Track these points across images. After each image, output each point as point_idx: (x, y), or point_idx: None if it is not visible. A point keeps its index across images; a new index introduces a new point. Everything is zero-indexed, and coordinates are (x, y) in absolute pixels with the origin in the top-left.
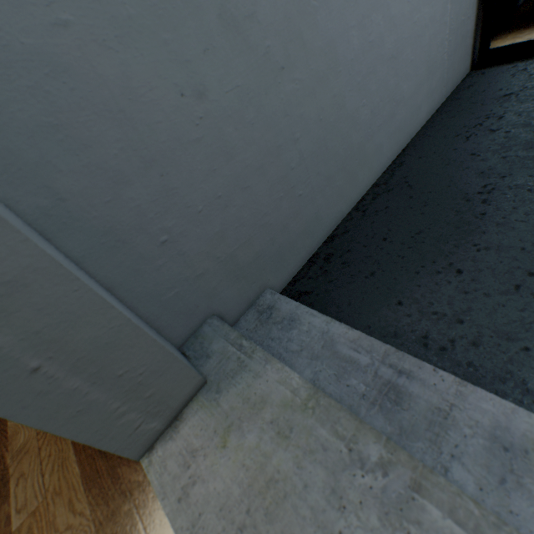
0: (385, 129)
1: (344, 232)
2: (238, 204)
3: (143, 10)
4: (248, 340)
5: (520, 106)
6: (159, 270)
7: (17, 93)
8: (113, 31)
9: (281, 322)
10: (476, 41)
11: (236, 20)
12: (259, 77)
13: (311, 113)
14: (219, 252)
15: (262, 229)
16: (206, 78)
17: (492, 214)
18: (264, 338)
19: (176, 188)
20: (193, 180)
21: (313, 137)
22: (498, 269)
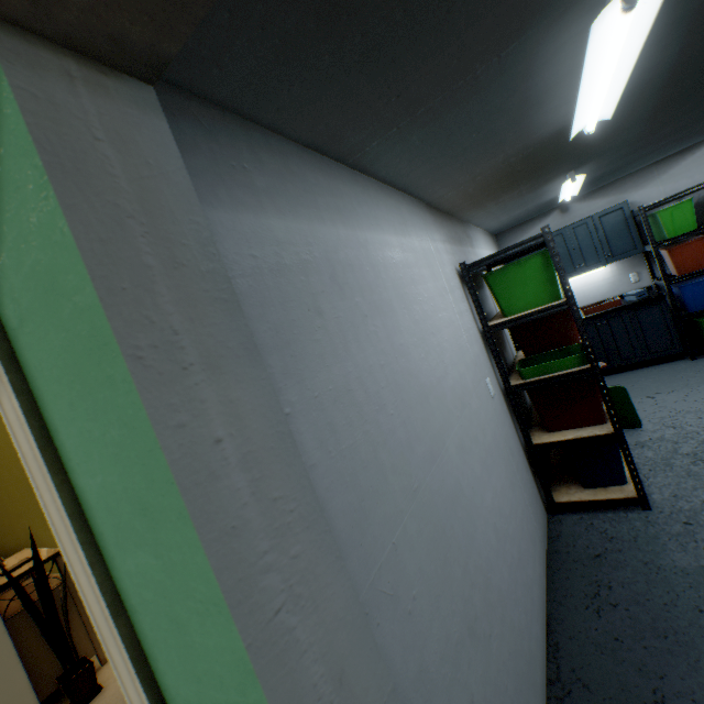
0: (533, 616)
1: None
2: None
3: (451, 667)
4: None
5: (616, 573)
6: None
7: None
8: (446, 695)
9: None
10: (540, 492)
11: (472, 627)
12: (484, 654)
13: (505, 652)
14: None
15: None
16: (471, 685)
17: None
18: None
19: None
20: None
21: (510, 672)
22: None
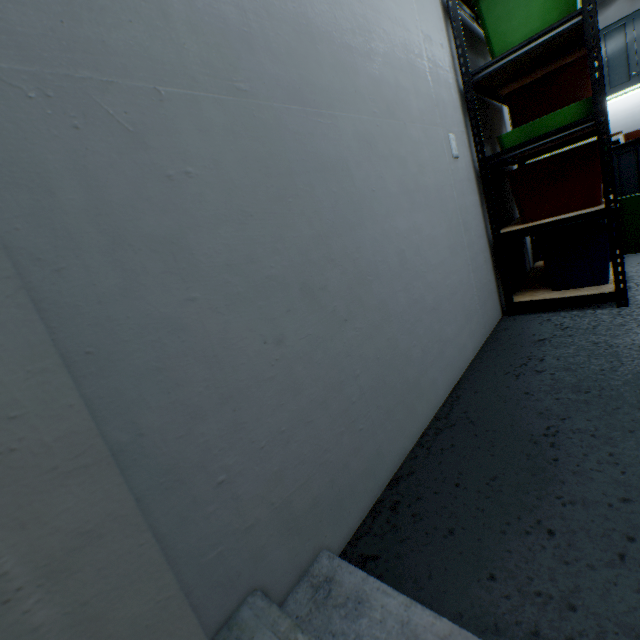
0: (436, 364)
1: (409, 472)
2: (299, 439)
3: (249, 288)
4: (305, 632)
5: (555, 351)
6: (208, 518)
7: (142, 345)
8: (225, 301)
9: (344, 604)
10: (500, 294)
11: (312, 290)
12: (327, 327)
13: (369, 352)
14: (274, 495)
15: (322, 467)
16: (285, 329)
17: (565, 460)
18: (321, 632)
19: (244, 423)
20: (262, 414)
21: (372, 372)
22: (593, 531)
